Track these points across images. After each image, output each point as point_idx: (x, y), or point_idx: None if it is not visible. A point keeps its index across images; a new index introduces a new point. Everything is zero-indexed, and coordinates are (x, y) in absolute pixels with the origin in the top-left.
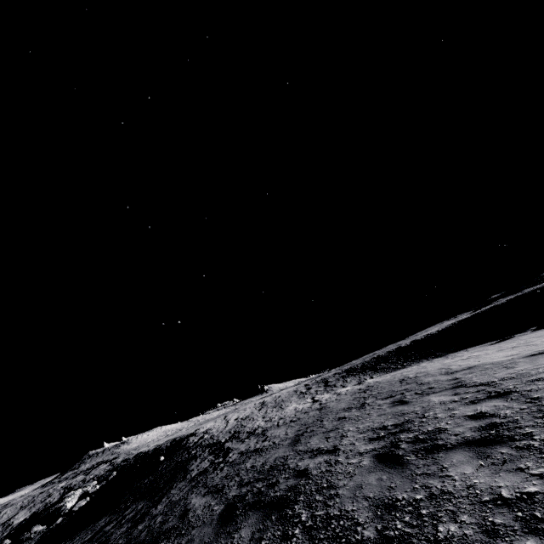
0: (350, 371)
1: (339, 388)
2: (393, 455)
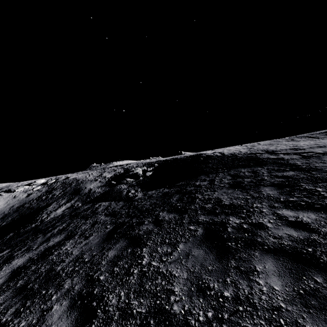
0: None
1: None
2: None
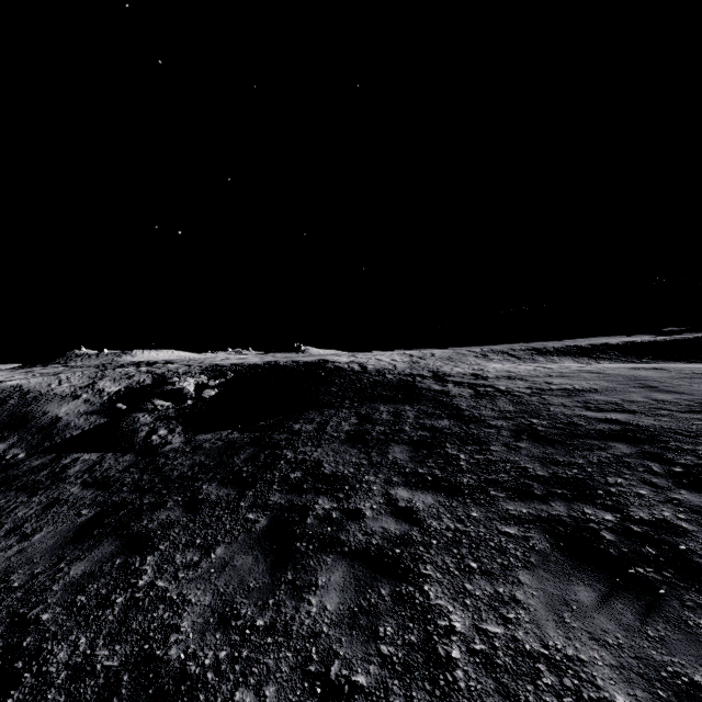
0: (542, 352)
1: (550, 363)
2: None
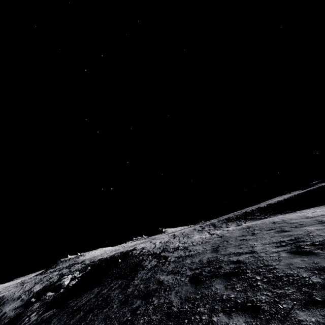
0: (229, 219)
1: (224, 228)
2: (303, 251)
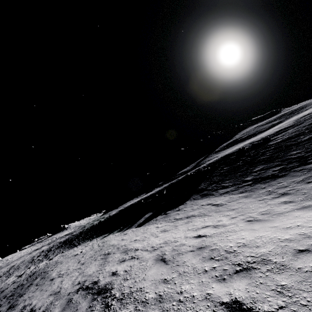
0: (64, 243)
1: (46, 259)
2: None
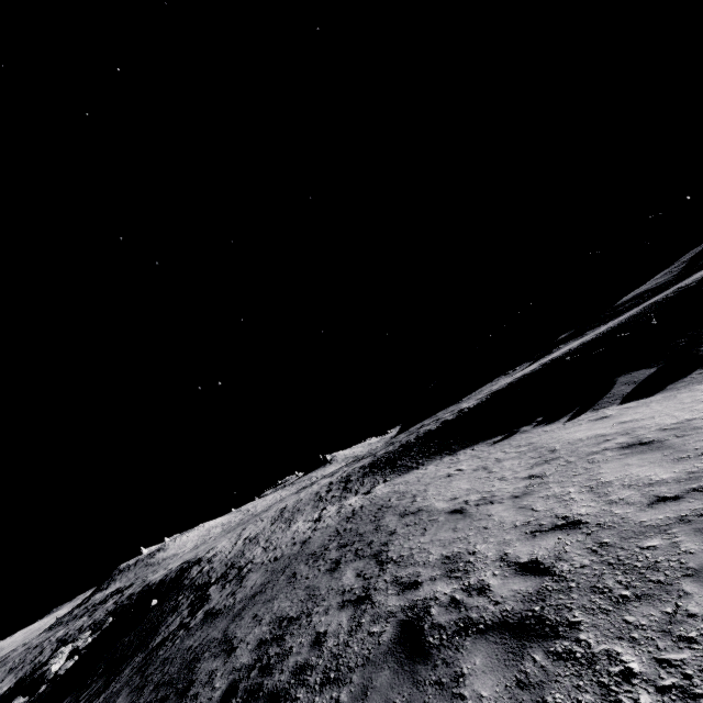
0: (374, 466)
1: (352, 494)
2: (236, 689)
